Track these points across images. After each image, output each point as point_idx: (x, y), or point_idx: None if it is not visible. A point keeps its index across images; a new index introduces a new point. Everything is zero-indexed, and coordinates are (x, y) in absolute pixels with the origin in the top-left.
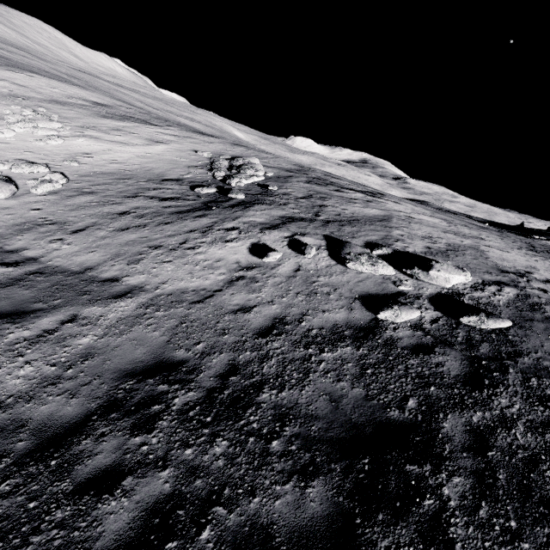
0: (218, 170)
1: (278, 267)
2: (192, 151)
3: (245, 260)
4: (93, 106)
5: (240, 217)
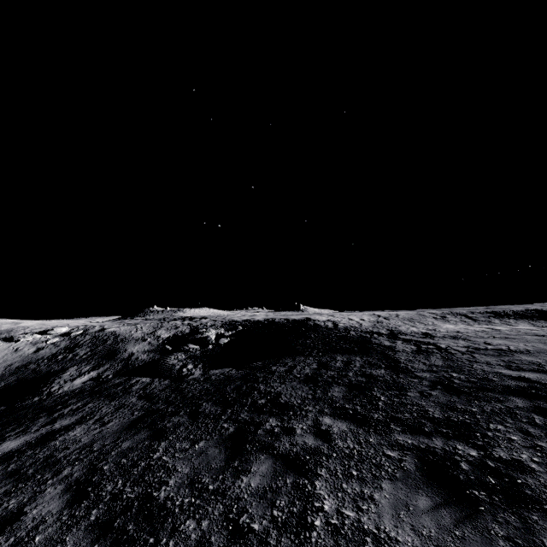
0: None
1: None
2: None
3: None
4: None
5: None
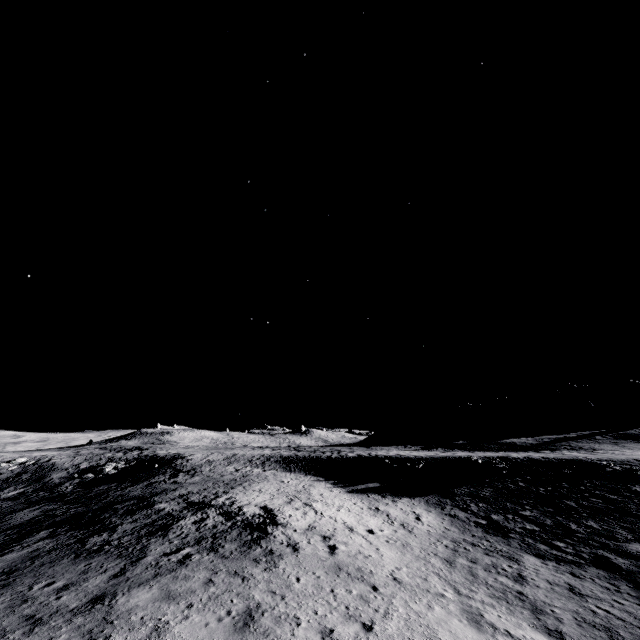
0: None
1: None
2: None
3: None
4: None
5: None
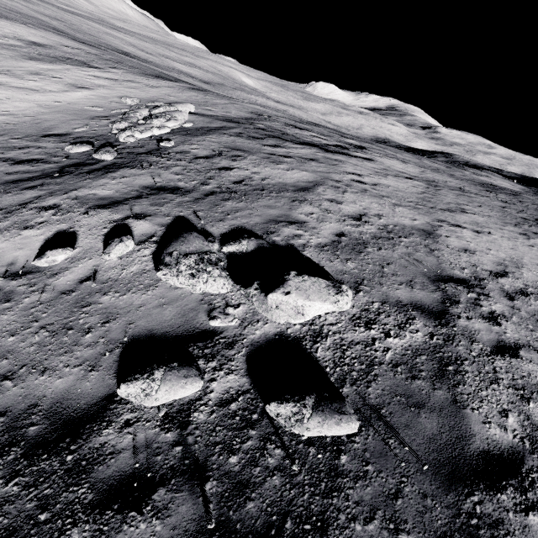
0: (120, 121)
1: (62, 274)
2: (119, 98)
3: (24, 261)
4: (24, 47)
5: (78, 189)
